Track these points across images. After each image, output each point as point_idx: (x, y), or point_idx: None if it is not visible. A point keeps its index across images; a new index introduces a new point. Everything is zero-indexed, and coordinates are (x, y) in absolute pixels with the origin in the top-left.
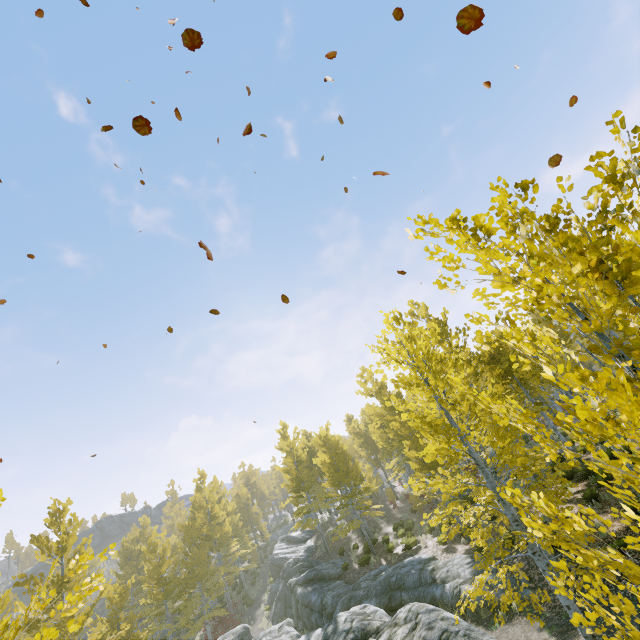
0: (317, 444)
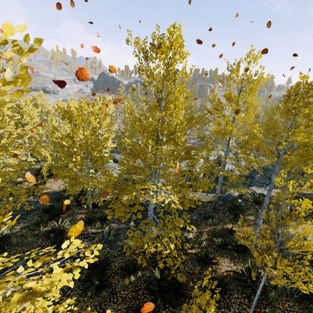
0: None
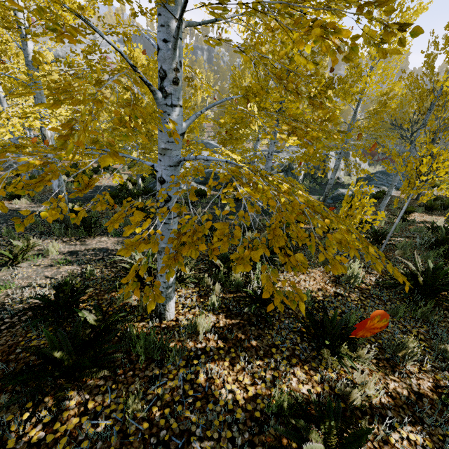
0: None
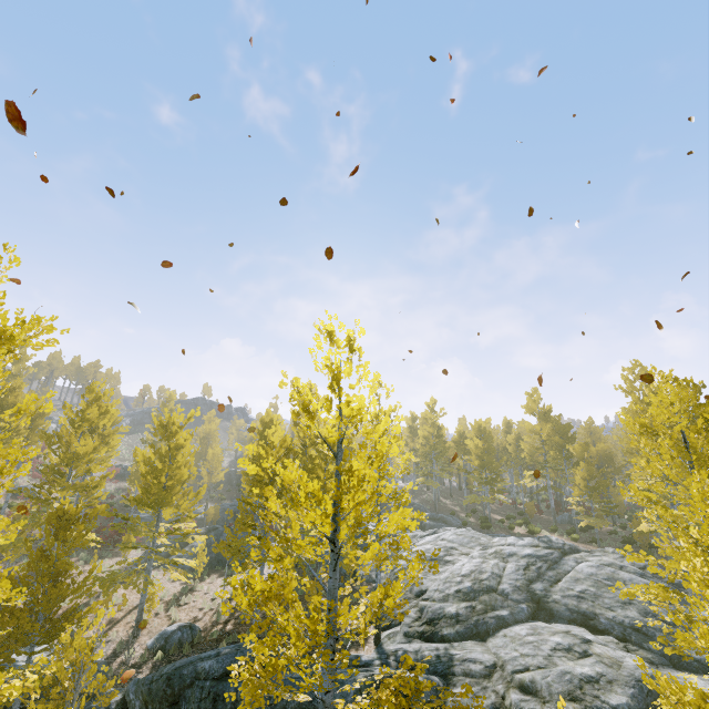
0: (476, 430)
